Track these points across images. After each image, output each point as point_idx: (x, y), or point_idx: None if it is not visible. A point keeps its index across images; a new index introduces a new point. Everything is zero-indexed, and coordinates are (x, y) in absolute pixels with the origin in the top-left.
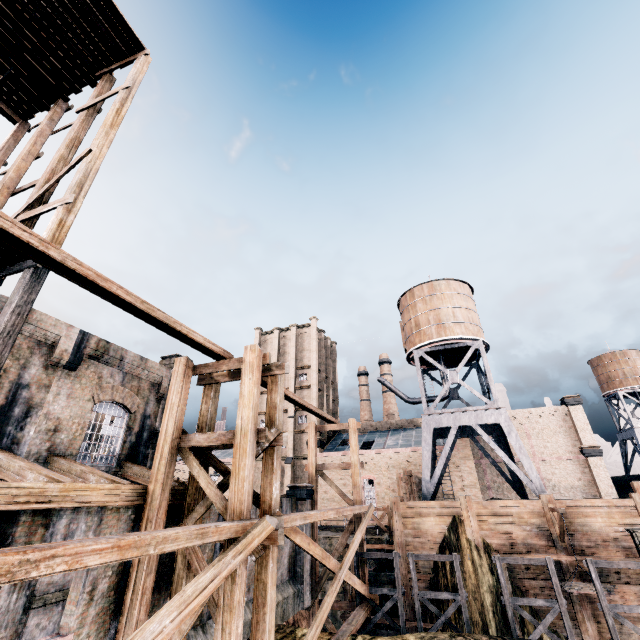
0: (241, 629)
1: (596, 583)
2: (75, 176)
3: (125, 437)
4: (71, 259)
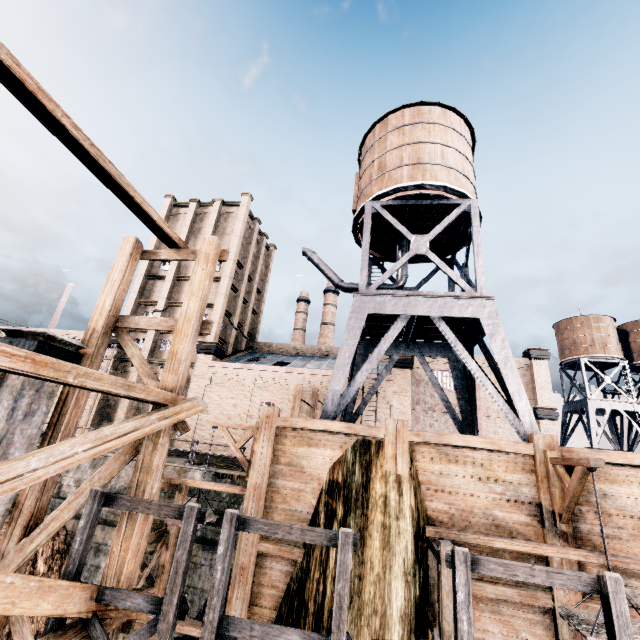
0: None
1: None
2: None
3: None
4: None
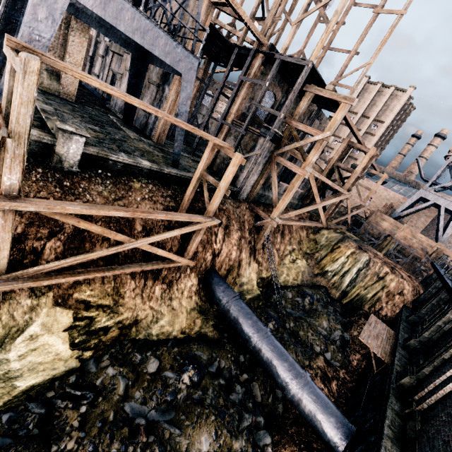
0: (333, 208)
1: (423, 263)
2: (360, 76)
3: (309, 146)
4: (352, 123)
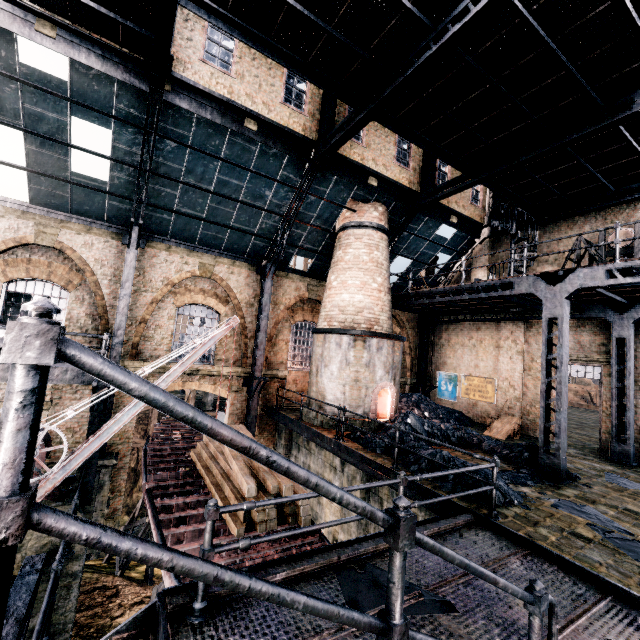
0: None
1: None
2: None
3: None
4: None
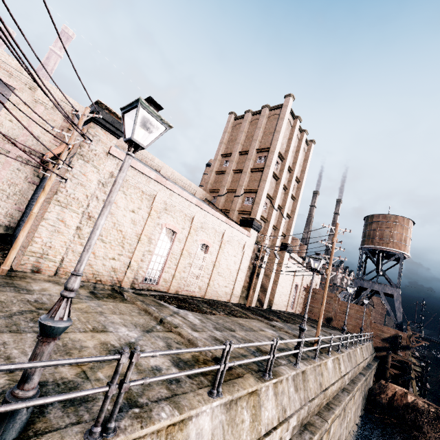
0: None
1: None
2: None
3: None
4: None
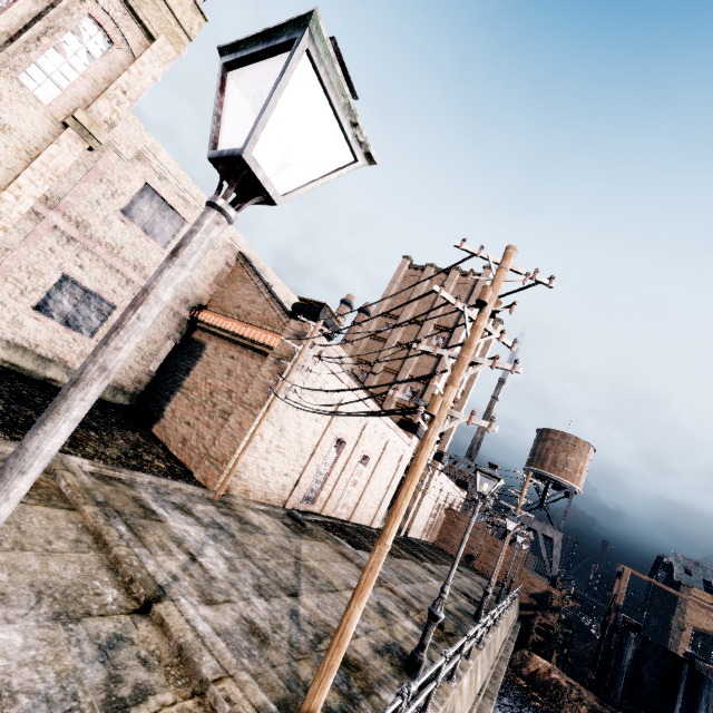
0: None
1: None
2: None
3: None
4: None
